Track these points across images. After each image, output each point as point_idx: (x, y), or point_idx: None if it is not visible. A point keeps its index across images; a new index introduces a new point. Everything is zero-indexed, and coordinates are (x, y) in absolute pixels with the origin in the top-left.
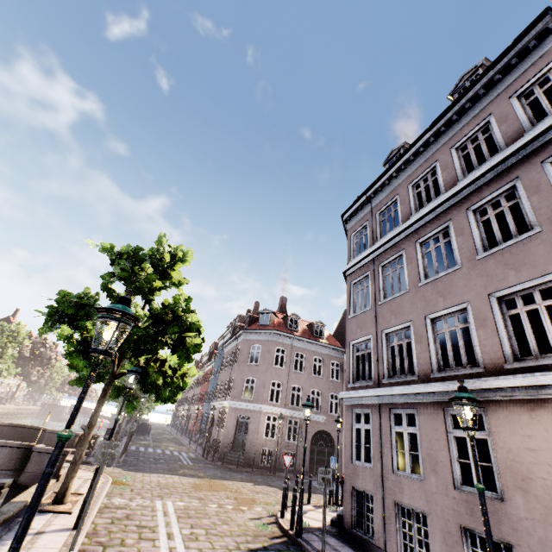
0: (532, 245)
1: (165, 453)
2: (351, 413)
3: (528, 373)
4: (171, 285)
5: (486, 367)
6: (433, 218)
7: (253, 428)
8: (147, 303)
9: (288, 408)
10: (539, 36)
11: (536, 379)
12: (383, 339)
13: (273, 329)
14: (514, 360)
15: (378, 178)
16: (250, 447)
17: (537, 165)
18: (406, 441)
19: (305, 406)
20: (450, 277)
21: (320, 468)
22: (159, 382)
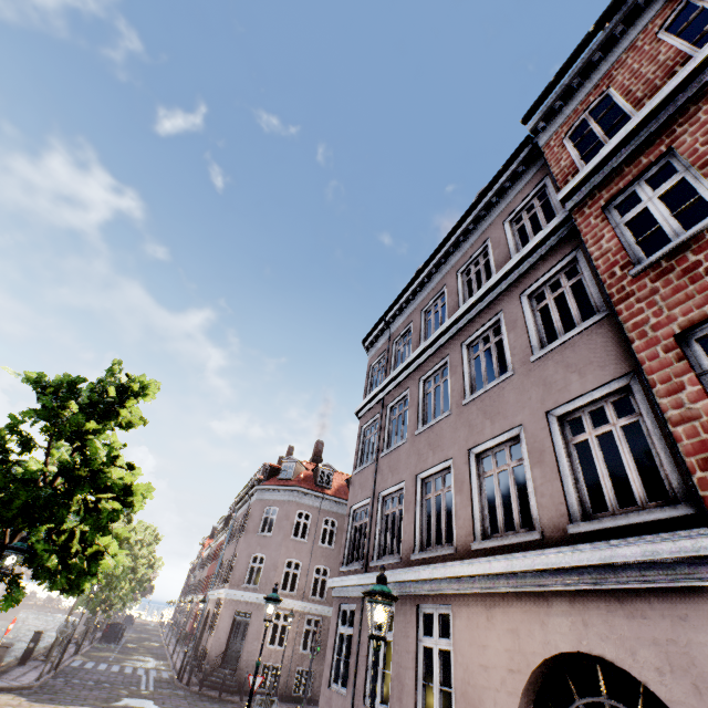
0: (506, 390)
1: (122, 671)
2: (338, 610)
3: (490, 556)
4: (111, 428)
5: (458, 547)
6: (435, 351)
7: (253, 631)
8: (76, 450)
9: (307, 600)
10: (526, 162)
11: (490, 566)
12: (379, 504)
13: (296, 486)
14: (484, 537)
15: (395, 300)
16: (246, 661)
17: (517, 297)
18: (382, 653)
19: (268, 600)
20: (441, 425)
21: (259, 697)
22: (50, 564)
